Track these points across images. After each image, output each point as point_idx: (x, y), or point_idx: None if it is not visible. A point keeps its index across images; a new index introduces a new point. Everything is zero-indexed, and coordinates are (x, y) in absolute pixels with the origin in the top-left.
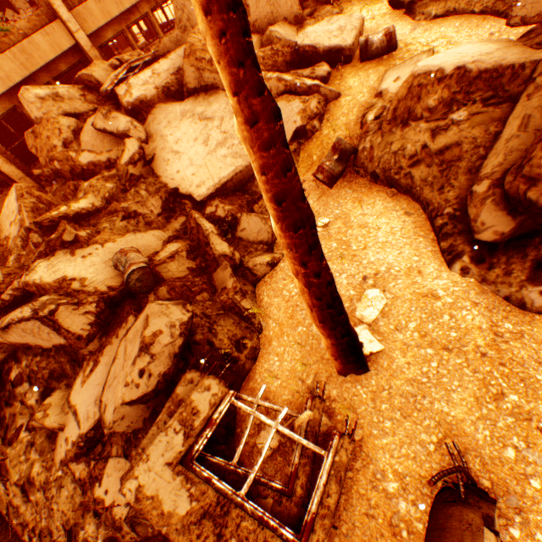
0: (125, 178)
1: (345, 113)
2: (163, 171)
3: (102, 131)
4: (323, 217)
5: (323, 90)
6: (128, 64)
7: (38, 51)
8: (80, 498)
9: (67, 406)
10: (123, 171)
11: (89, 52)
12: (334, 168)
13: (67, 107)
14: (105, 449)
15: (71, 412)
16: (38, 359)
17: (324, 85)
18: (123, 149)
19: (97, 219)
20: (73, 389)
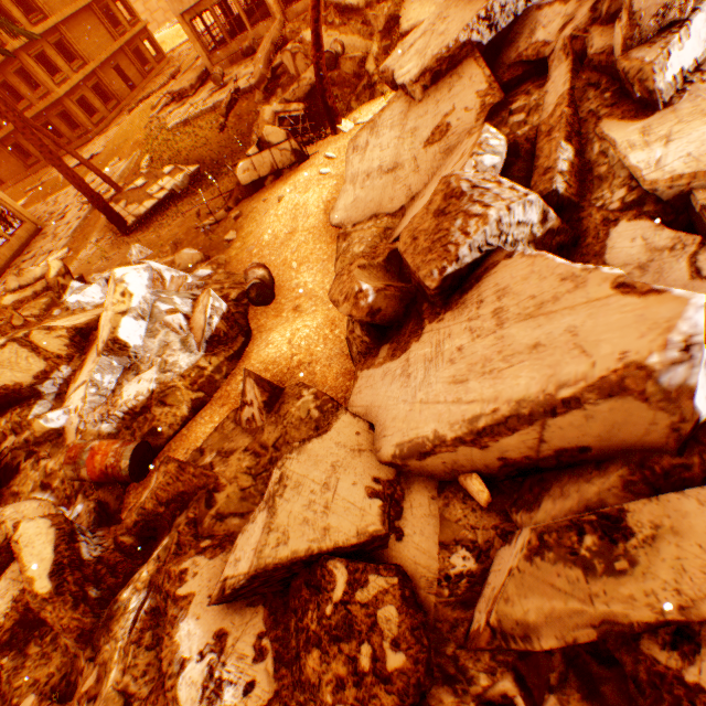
0: None
1: None
2: None
3: None
4: None
5: None
6: None
7: None
8: None
9: None
10: None
11: None
12: None
13: None
14: None
15: None
16: (289, 81)
17: None
18: None
19: (354, 17)
20: None
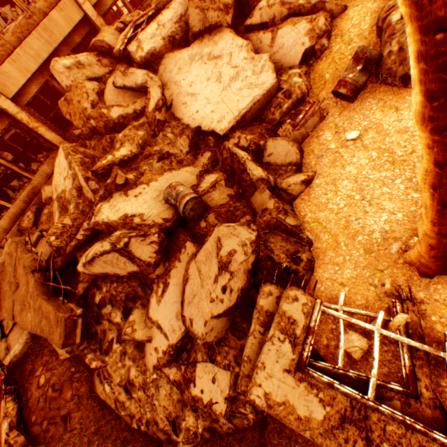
0: (154, 124)
1: (355, 24)
2: (183, 114)
3: (122, 88)
4: (350, 131)
5: (328, 5)
6: (133, 23)
7: (56, 27)
8: (176, 396)
9: (149, 322)
10: (151, 118)
11: (96, 22)
12: (358, 80)
13: (88, 73)
14: (190, 355)
15: (155, 326)
16: (115, 285)
17: (329, 1)
18: (148, 97)
19: (137, 164)
20: (149, 307)
